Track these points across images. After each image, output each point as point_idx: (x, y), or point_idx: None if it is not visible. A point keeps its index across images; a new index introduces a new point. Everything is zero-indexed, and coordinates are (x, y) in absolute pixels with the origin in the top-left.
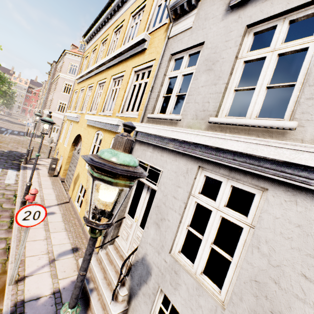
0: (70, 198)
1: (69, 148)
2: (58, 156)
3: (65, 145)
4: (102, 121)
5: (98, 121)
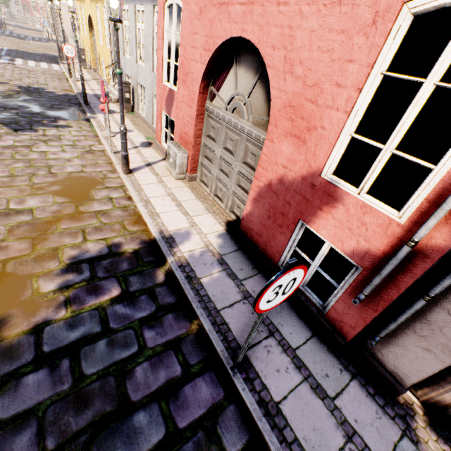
0: (101, 76)
1: (89, 36)
2: (85, 51)
3: (86, 35)
4: None
5: None
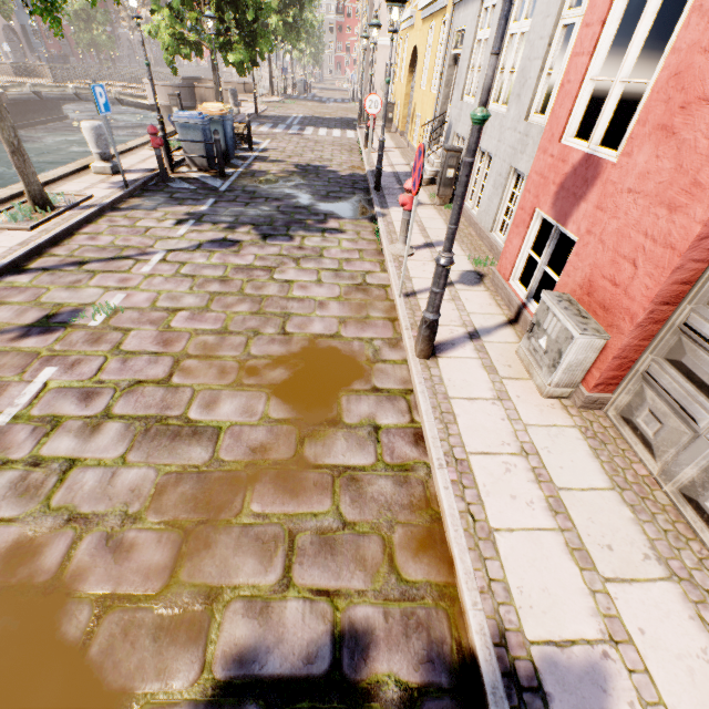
0: (408, 142)
1: (406, 81)
2: (395, 106)
3: (402, 82)
4: (431, 0)
5: (428, 3)
